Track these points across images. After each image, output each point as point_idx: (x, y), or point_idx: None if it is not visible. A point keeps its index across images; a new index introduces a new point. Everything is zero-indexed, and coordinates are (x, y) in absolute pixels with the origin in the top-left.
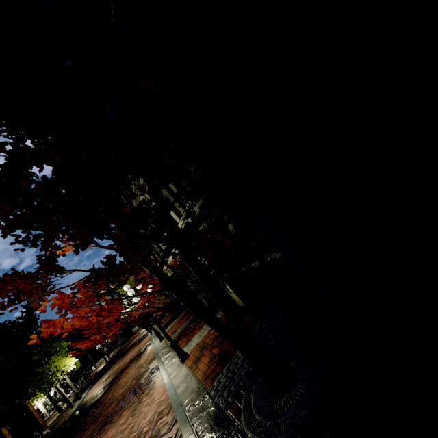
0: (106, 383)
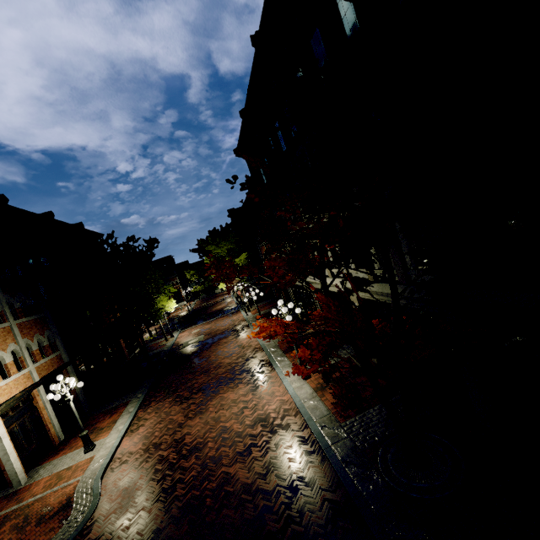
0: (201, 339)
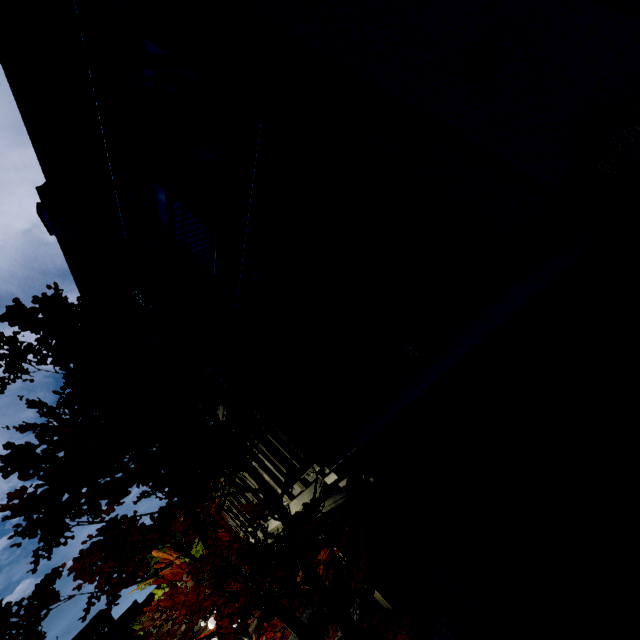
0: None
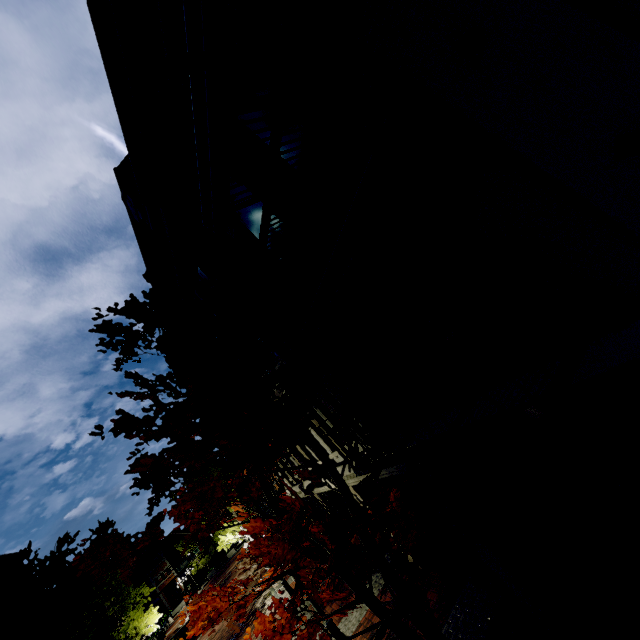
0: None
